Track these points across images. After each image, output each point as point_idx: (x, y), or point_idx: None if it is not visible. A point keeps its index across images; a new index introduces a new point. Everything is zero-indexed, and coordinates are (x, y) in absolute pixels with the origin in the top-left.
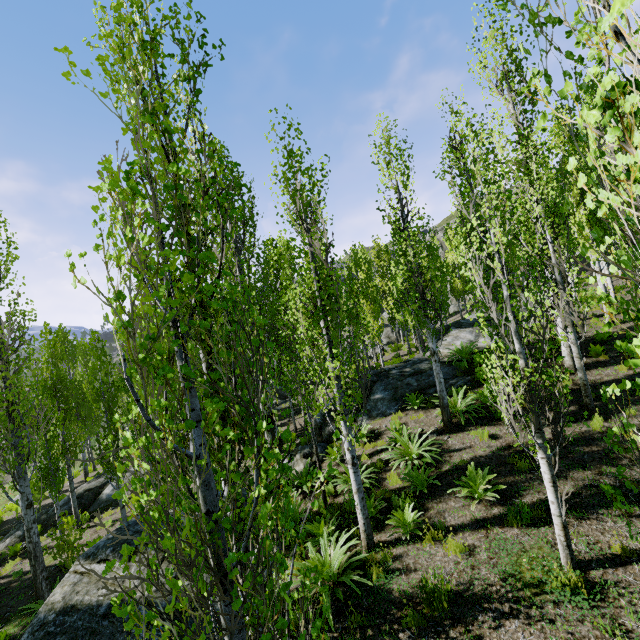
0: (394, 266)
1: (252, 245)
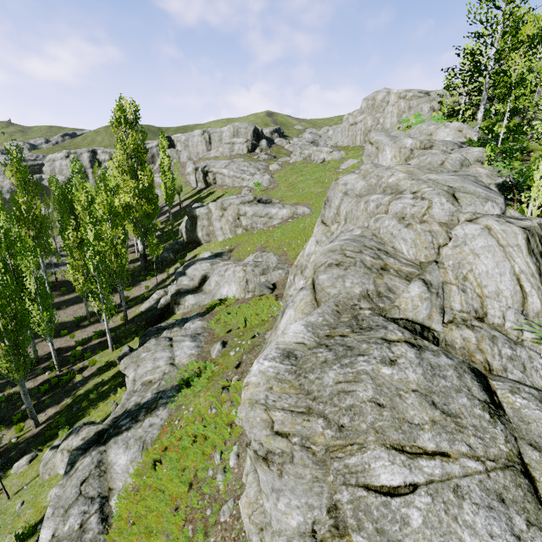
0: None
1: None
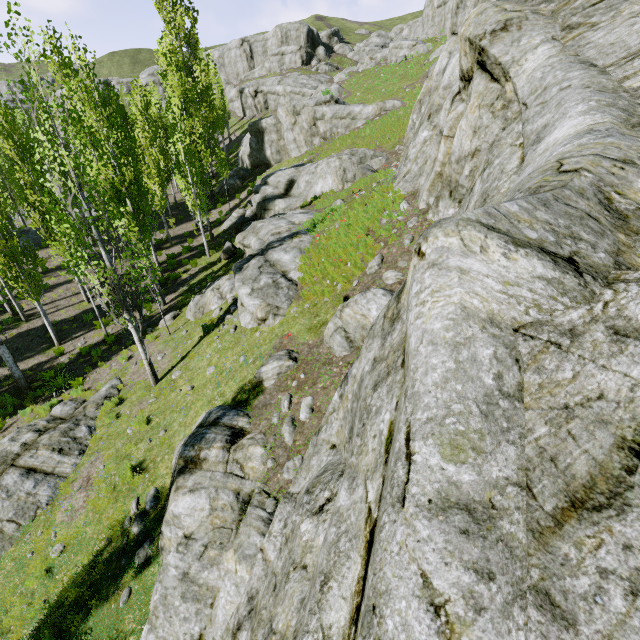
0: None
1: None
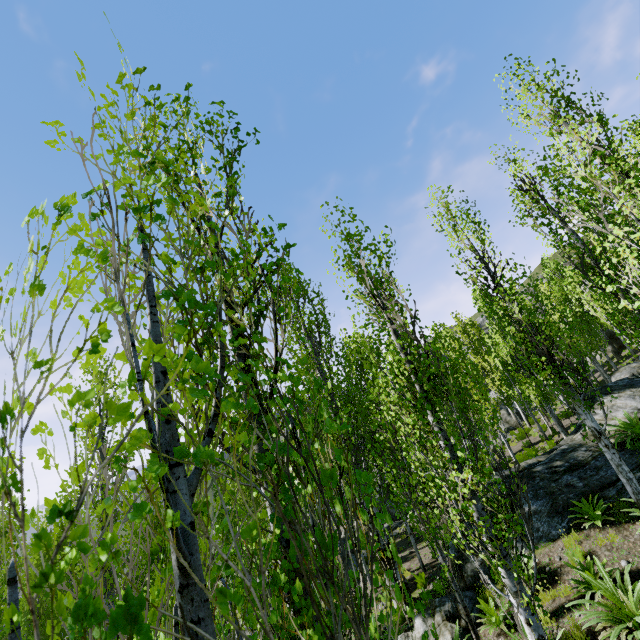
0: (488, 337)
1: (329, 345)
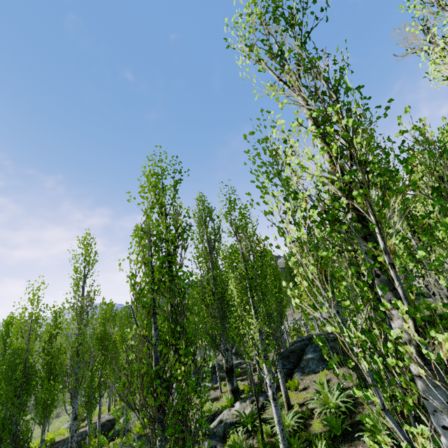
0: None
1: (219, 248)
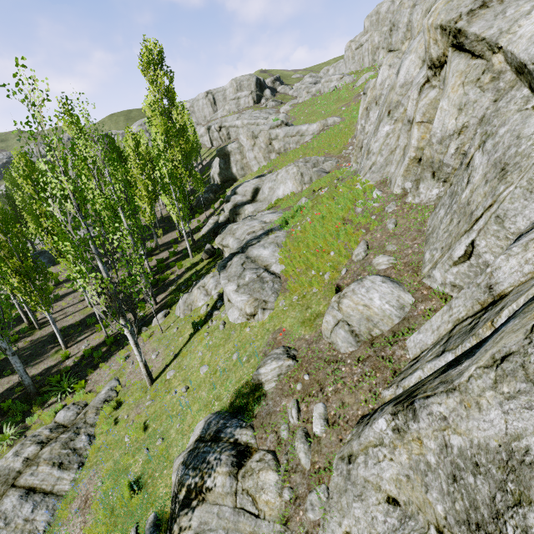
0: None
1: None
